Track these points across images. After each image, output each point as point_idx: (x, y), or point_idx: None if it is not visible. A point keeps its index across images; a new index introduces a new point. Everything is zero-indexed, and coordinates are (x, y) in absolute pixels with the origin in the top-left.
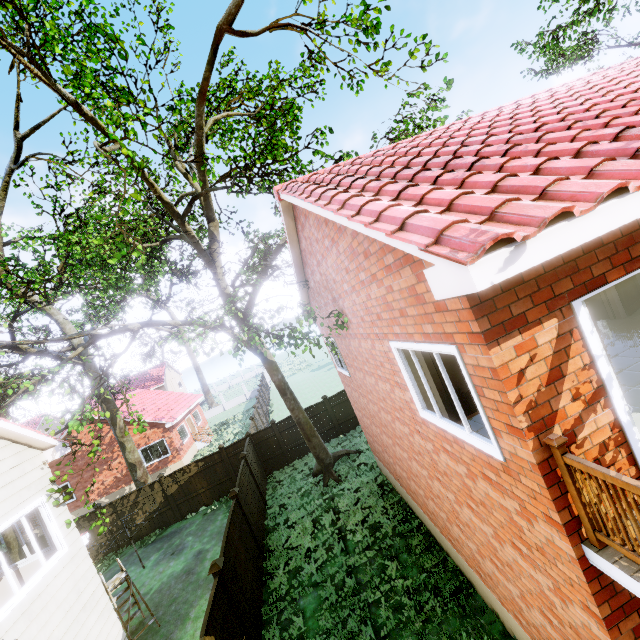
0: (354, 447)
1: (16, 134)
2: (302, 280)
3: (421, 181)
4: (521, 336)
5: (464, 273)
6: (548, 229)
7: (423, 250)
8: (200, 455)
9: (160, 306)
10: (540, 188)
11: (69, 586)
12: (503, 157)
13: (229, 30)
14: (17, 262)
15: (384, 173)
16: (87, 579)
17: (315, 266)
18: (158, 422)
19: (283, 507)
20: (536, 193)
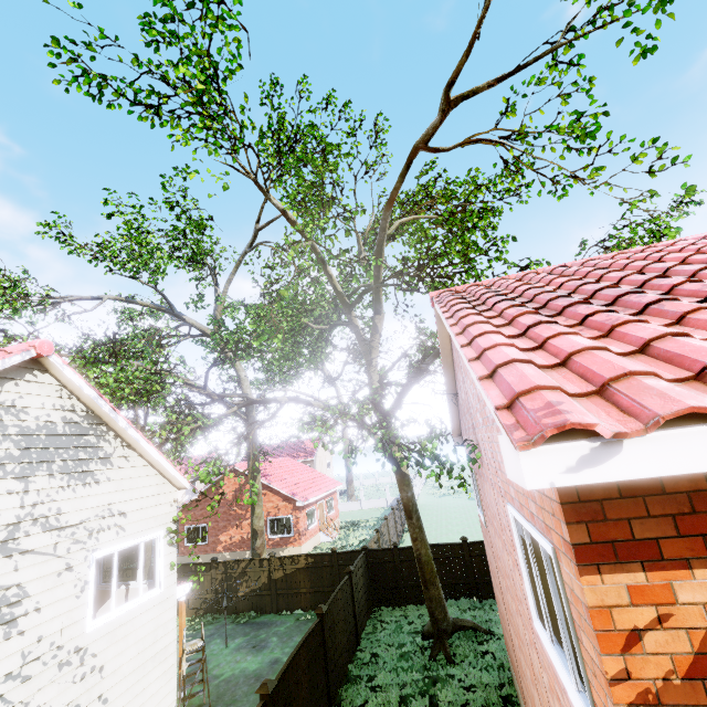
0: (487, 624)
1: (256, 226)
2: (452, 392)
3: (569, 316)
4: (645, 574)
5: (517, 458)
6: (670, 431)
7: (494, 411)
8: (320, 549)
9: (329, 381)
10: (700, 364)
11: (151, 627)
12: (691, 303)
13: (424, 148)
14: (223, 324)
15: (537, 297)
16: (167, 629)
17: (461, 382)
18: (291, 497)
19: (375, 658)
20: (693, 369)
